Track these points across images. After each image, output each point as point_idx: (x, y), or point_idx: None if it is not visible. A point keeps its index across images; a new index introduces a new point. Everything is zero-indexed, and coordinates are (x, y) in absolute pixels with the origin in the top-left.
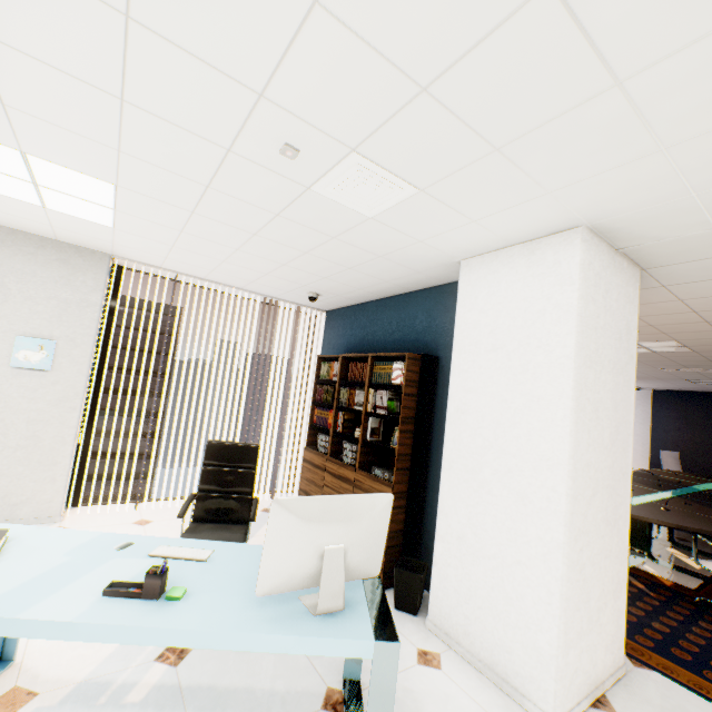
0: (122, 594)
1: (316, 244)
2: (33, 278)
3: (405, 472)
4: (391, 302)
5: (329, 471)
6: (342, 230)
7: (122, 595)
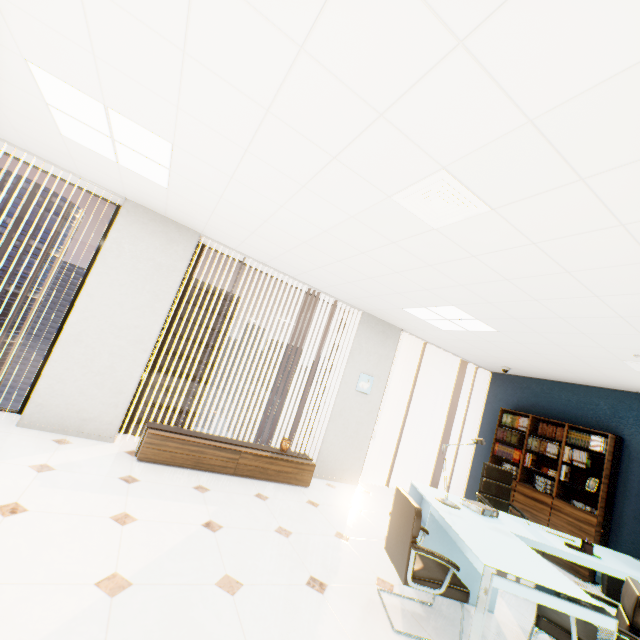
0: (577, 549)
1: (571, 364)
2: (371, 341)
3: (601, 509)
4: (568, 386)
5: (520, 491)
6: (604, 367)
7: (577, 549)
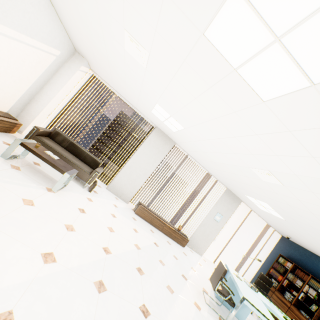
0: None
1: None
2: (226, 201)
3: None
4: (319, 258)
5: (275, 294)
6: None
7: None
